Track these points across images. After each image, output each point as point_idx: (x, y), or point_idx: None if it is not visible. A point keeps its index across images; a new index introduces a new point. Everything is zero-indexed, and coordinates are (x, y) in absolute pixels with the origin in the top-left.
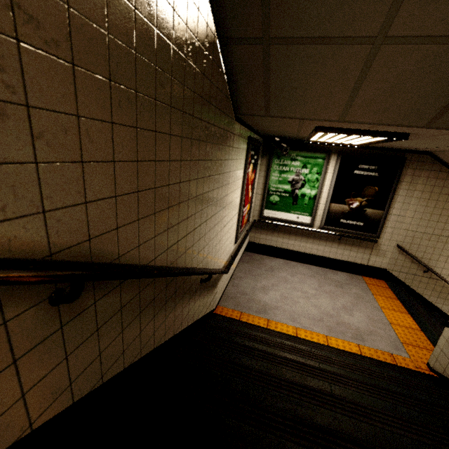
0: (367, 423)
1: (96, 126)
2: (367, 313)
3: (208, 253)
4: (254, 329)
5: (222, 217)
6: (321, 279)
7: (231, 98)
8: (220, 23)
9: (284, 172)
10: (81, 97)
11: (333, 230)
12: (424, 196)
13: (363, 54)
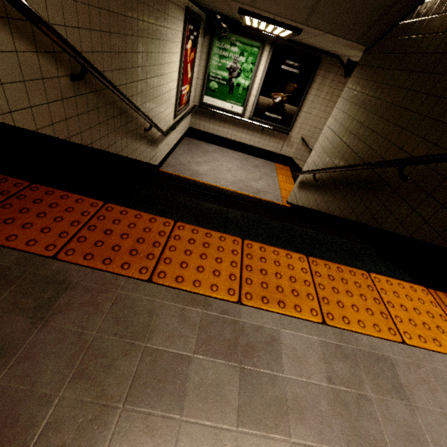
0: None
1: None
2: (268, 182)
3: (149, 111)
4: None
5: (161, 84)
6: (244, 162)
7: None
8: None
9: (224, 58)
10: None
11: (259, 121)
12: (327, 97)
13: None
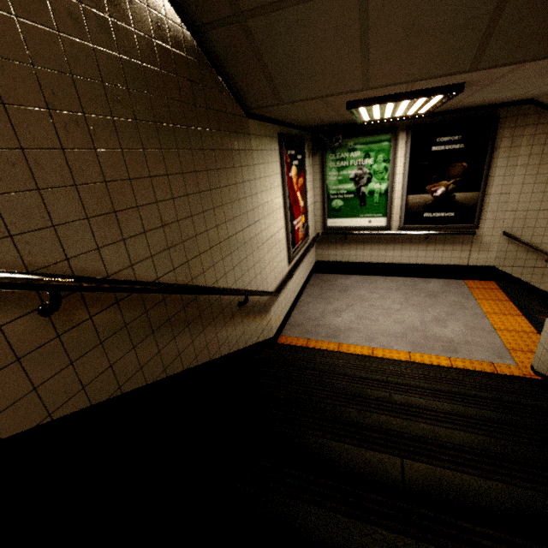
0: (415, 421)
1: (45, 155)
2: (466, 321)
3: (243, 274)
4: (318, 353)
5: (257, 233)
6: (409, 291)
7: (232, 93)
8: (185, 11)
9: (343, 169)
10: (21, 131)
11: (416, 229)
12: (533, 160)
13: (352, 1)
